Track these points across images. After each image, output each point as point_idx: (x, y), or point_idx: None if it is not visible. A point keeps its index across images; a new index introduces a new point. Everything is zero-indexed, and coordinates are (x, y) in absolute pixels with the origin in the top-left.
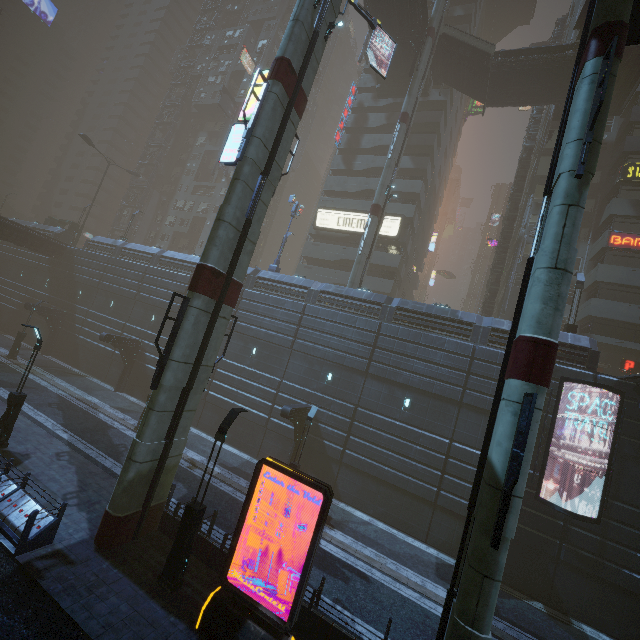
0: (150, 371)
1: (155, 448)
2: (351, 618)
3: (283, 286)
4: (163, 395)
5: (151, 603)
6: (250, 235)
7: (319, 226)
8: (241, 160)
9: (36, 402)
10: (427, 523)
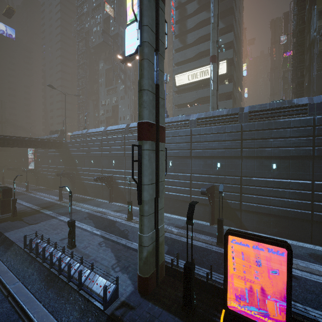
0: (122, 189)
1: (151, 236)
2: (303, 308)
3: (174, 124)
4: (146, 206)
5: None
6: (160, 94)
7: (178, 85)
8: (141, 45)
9: (79, 219)
10: (309, 232)
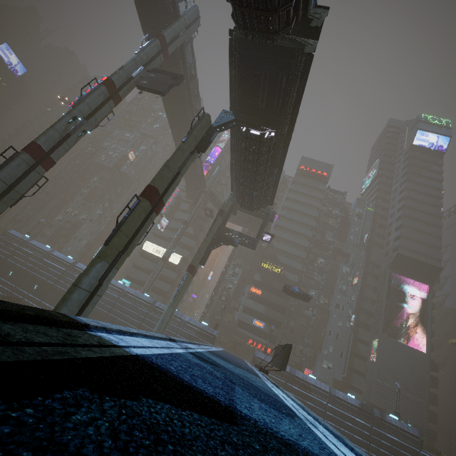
0: None
1: None
2: None
3: (111, 286)
4: None
5: None
6: None
7: (144, 249)
8: None
9: None
10: None
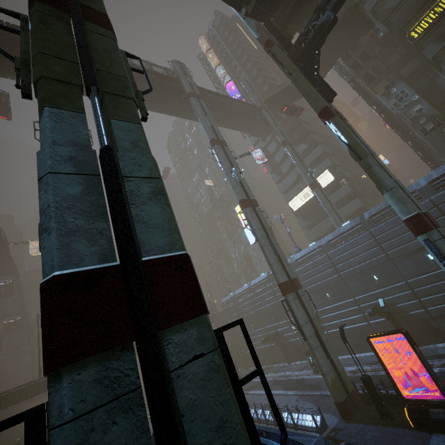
0: (293, 342)
1: (327, 364)
2: None
3: (309, 255)
4: (311, 341)
5: (386, 428)
6: (282, 259)
7: (296, 210)
8: (258, 241)
9: None
10: None
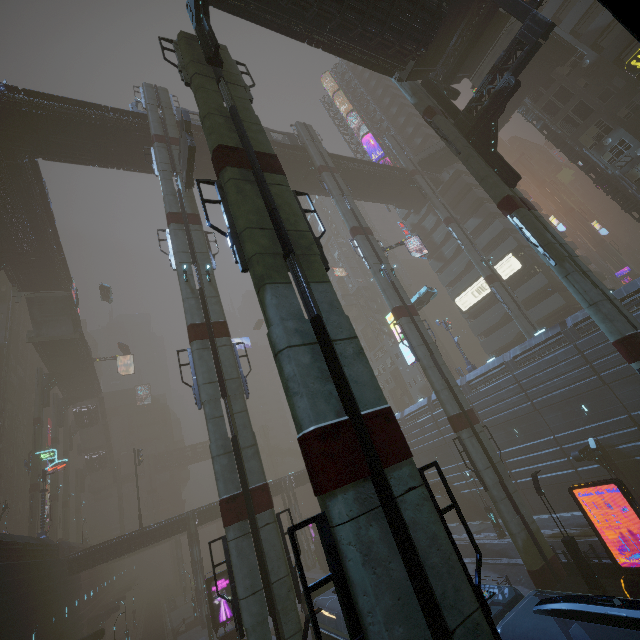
0: (467, 495)
1: (517, 522)
2: None
3: (487, 375)
4: (493, 491)
5: None
6: (452, 384)
7: (465, 309)
8: (419, 361)
9: None
10: None
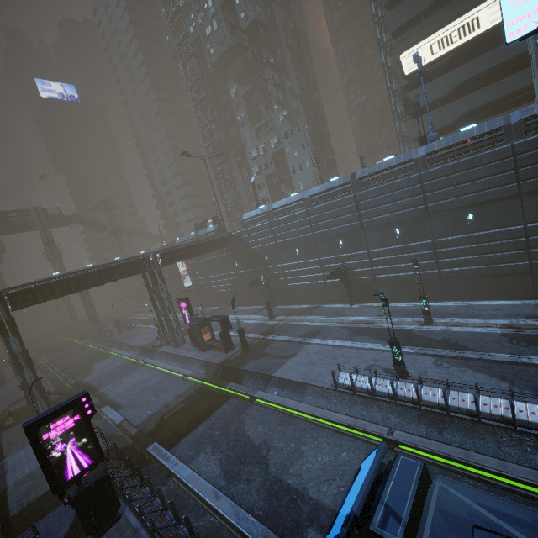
0: (368, 280)
1: None
2: None
3: (465, 145)
4: None
5: None
6: None
7: (409, 72)
8: None
9: (344, 338)
10: None
